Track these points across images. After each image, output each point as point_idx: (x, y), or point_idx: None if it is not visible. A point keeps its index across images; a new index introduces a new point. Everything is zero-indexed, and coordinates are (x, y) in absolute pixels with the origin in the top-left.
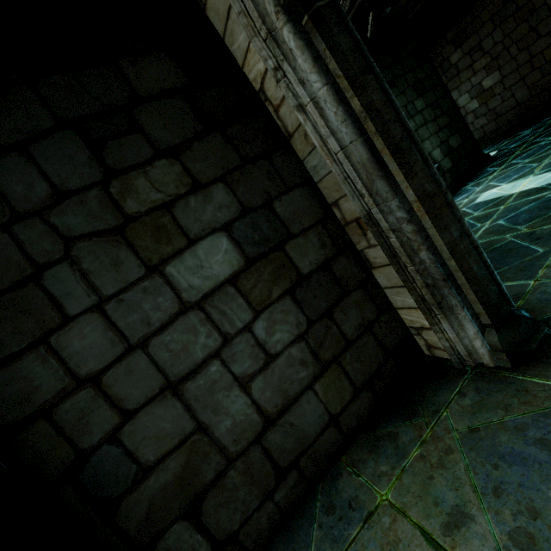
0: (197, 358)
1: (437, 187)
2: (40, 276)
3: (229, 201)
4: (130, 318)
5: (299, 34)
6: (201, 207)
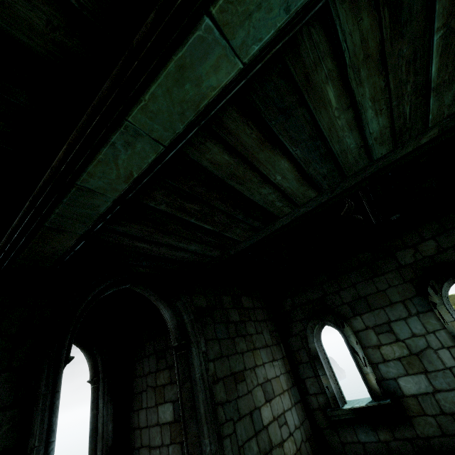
0: (156, 443)
1: (194, 451)
2: (142, 392)
3: (176, 392)
4: (149, 417)
5: (176, 359)
6: (170, 390)
